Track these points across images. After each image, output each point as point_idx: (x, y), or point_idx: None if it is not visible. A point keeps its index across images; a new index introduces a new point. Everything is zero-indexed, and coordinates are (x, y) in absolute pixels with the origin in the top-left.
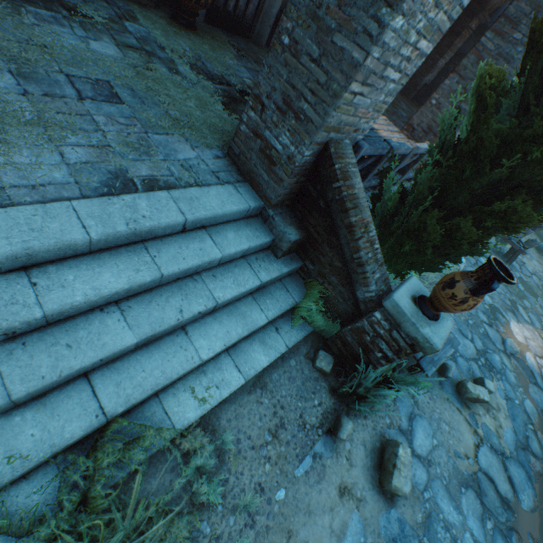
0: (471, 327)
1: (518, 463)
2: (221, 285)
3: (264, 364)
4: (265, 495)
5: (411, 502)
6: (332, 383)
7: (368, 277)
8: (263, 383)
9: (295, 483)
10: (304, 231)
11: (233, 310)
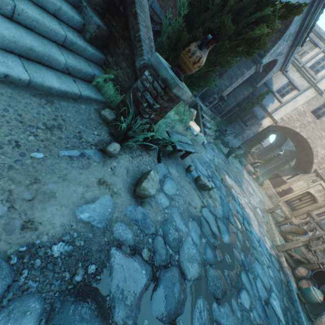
0: (207, 166)
1: (223, 223)
2: (25, 5)
3: (54, 84)
4: (19, 150)
5: (155, 211)
6: (112, 131)
7: (144, 49)
8: (51, 100)
9: (58, 159)
10: (108, 29)
11: (34, 35)
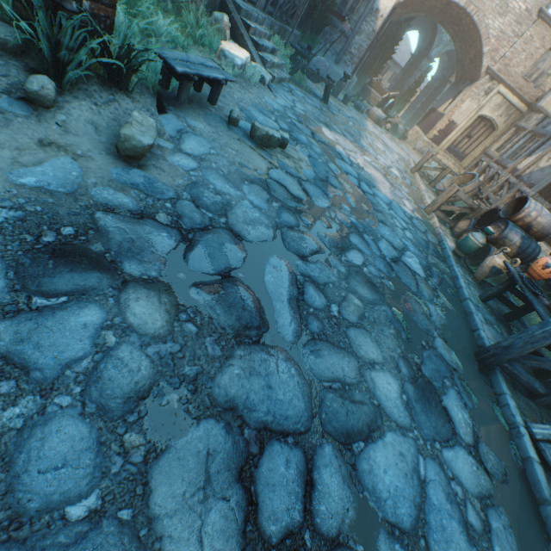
0: (277, 116)
1: (316, 186)
2: None
3: None
4: None
5: (171, 175)
6: (32, 67)
7: None
8: None
9: None
10: None
11: None
